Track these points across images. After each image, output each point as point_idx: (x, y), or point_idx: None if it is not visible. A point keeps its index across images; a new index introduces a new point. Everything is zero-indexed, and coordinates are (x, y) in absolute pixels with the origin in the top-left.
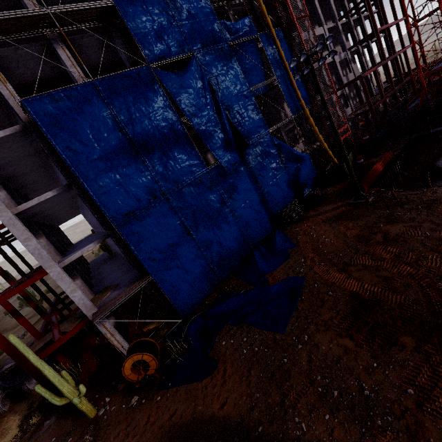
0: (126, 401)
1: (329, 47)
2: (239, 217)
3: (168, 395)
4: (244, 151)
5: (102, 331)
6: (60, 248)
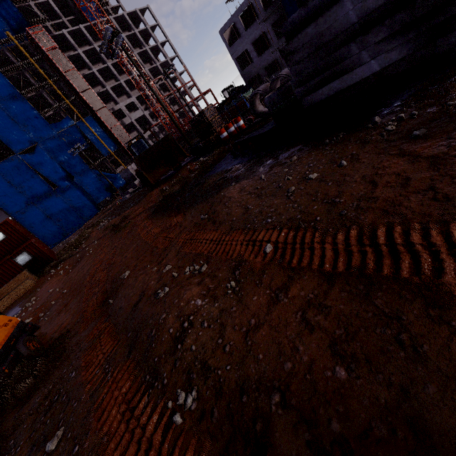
0: None
1: (139, 108)
2: (76, 207)
3: None
4: (75, 179)
5: None
6: None
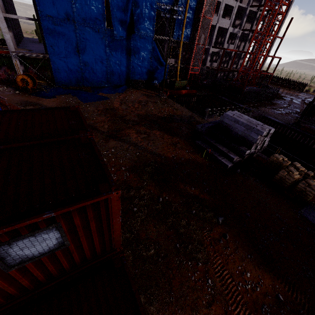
0: (13, 91)
1: (231, 18)
2: (110, 65)
3: (31, 96)
4: (132, 35)
5: (14, 60)
6: (6, 8)
